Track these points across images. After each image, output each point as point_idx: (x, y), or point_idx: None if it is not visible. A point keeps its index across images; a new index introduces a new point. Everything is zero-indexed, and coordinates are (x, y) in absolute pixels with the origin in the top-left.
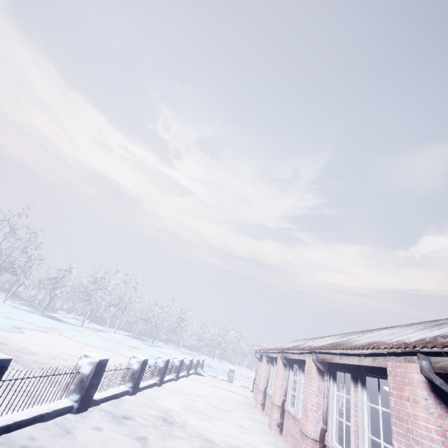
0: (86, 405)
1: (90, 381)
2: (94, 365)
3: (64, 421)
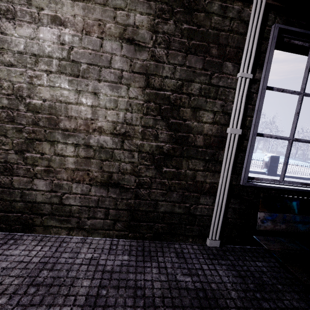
0: (273, 174)
1: (269, 164)
2: (269, 158)
3: (260, 175)
